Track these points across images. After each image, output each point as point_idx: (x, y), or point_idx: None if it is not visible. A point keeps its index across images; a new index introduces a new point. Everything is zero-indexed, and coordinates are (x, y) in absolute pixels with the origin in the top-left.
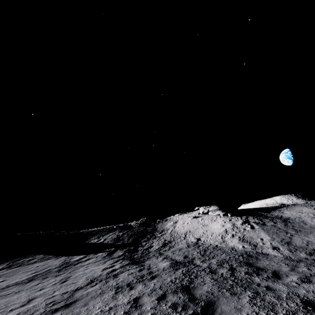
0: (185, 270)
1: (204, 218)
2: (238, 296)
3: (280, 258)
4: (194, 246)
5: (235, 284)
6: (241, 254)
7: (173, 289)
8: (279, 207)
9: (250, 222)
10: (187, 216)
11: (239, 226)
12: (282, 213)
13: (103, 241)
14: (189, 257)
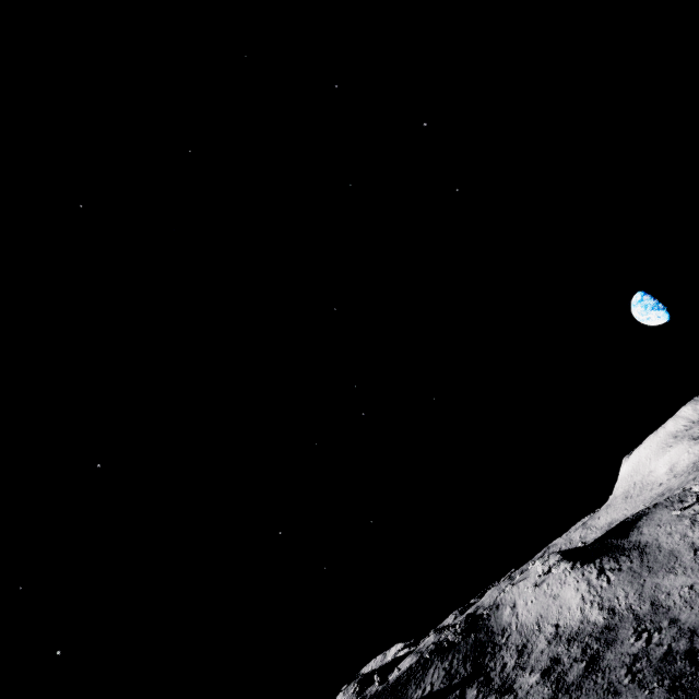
0: (556, 674)
1: (549, 582)
2: (595, 673)
3: (631, 620)
4: (555, 639)
5: (595, 666)
6: (602, 630)
7: (553, 693)
8: (639, 519)
9: (605, 571)
10: (525, 586)
11: (596, 583)
12: (640, 534)
13: (432, 689)
14: (555, 658)
